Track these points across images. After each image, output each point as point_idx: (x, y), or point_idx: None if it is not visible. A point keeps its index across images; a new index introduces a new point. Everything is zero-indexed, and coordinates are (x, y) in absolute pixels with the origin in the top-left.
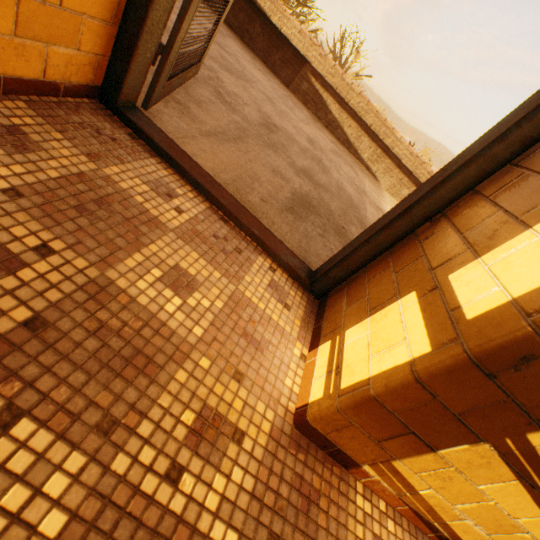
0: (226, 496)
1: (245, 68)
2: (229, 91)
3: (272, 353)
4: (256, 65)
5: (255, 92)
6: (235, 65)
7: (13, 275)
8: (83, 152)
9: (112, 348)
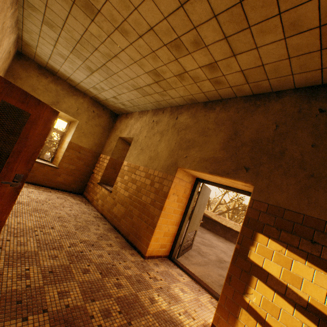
0: (189, 324)
1: (213, 242)
2: (203, 251)
3: (206, 313)
4: (219, 240)
5: (216, 250)
6: (208, 242)
7: (158, 281)
8: (165, 266)
9: (170, 295)
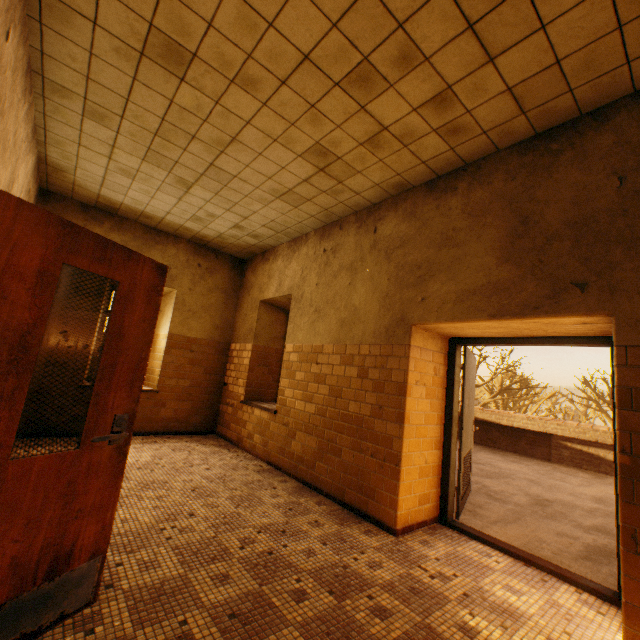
0: None
1: (500, 467)
2: (495, 490)
3: (593, 632)
4: (508, 458)
5: (516, 481)
6: (491, 469)
7: (451, 581)
8: (446, 543)
9: (494, 607)
